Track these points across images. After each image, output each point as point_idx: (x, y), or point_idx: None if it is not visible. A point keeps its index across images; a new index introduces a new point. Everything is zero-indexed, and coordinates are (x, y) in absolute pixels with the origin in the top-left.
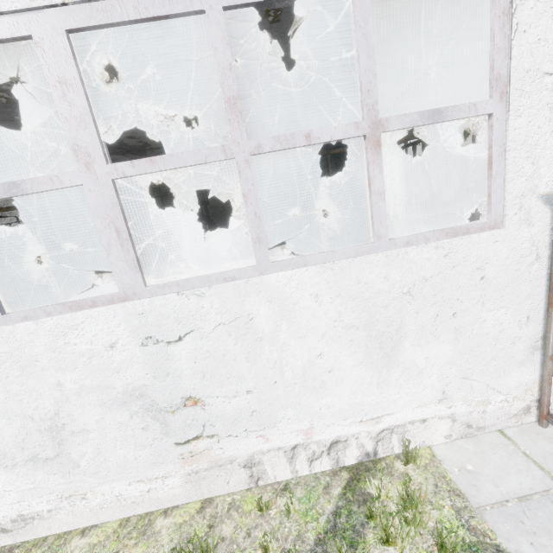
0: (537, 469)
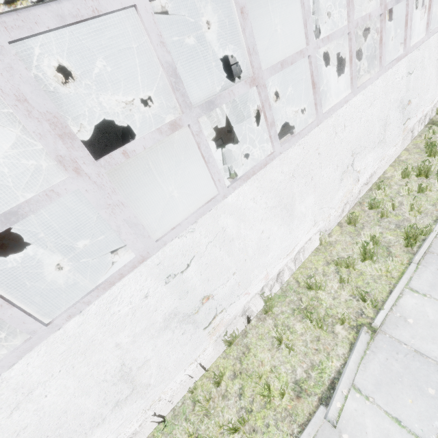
0: None
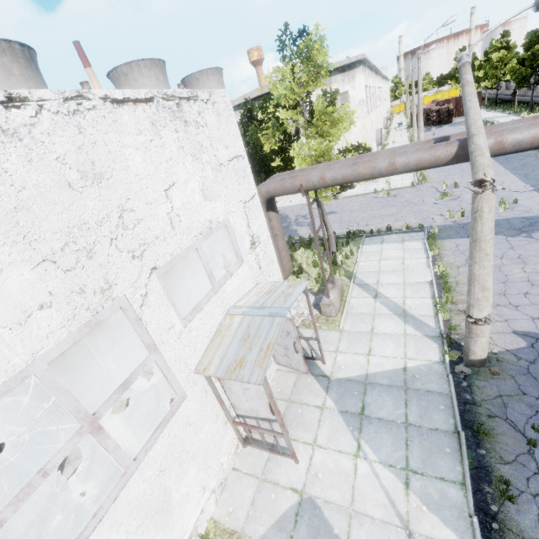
0: (252, 478)
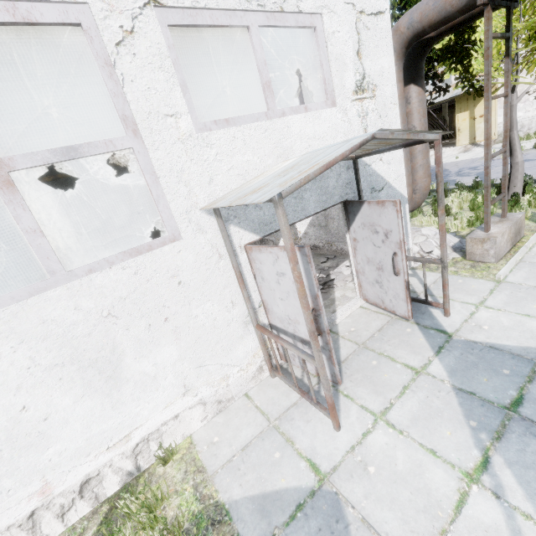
0: (261, 416)
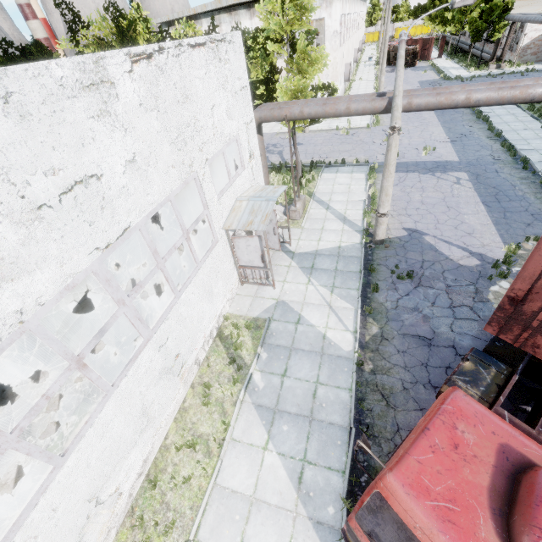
0: (249, 297)
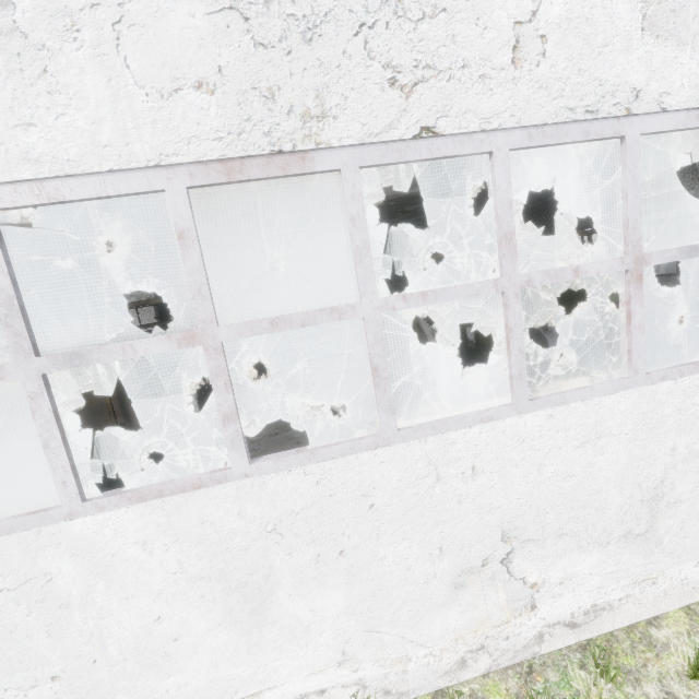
0: None
